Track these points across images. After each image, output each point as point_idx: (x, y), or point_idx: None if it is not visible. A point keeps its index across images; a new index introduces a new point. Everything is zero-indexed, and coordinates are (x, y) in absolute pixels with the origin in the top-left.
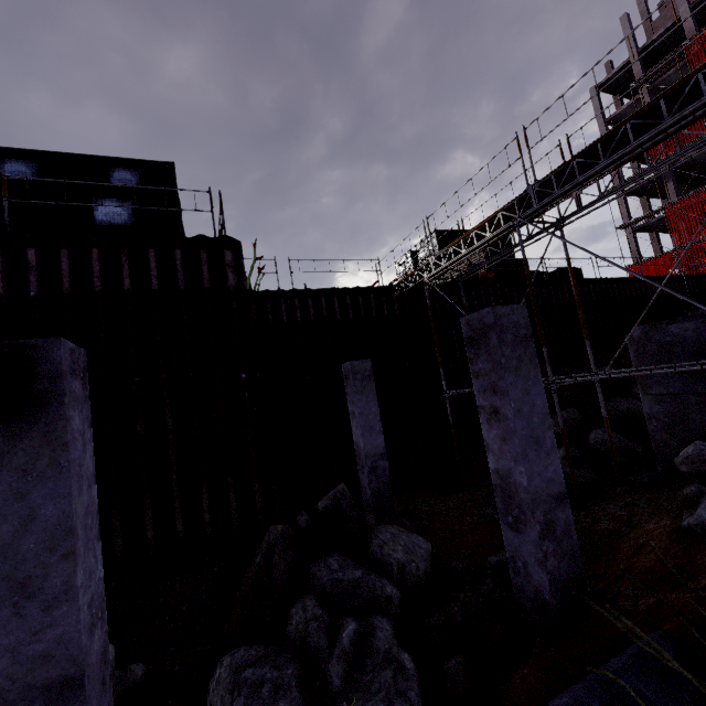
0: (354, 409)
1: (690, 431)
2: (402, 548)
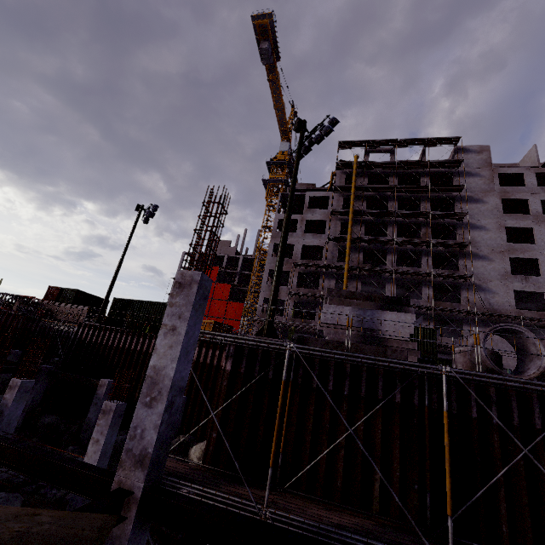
0: None
1: None
2: None
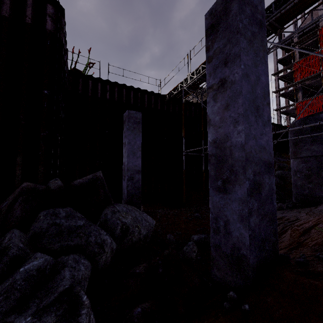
0: (125, 140)
1: (321, 178)
2: (131, 218)
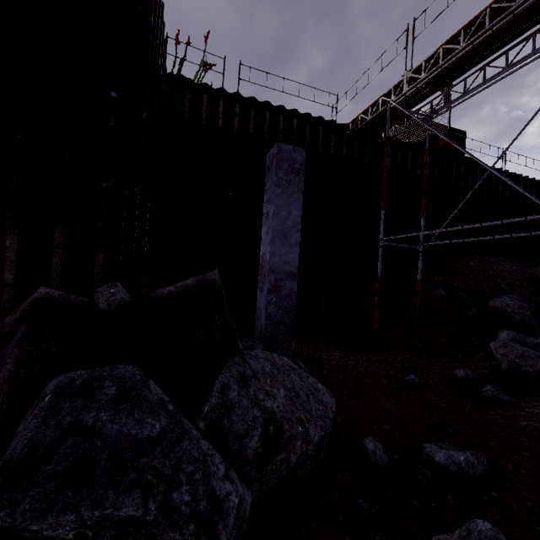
0: (269, 209)
1: None
2: (285, 394)
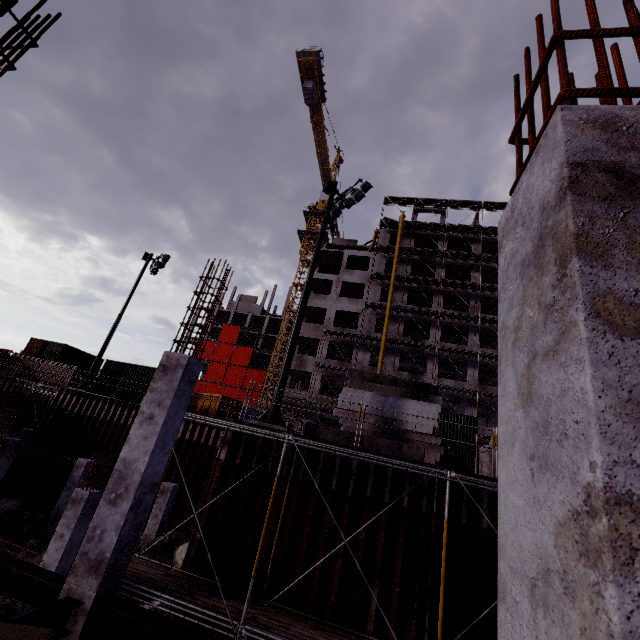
0: None
1: None
2: None
